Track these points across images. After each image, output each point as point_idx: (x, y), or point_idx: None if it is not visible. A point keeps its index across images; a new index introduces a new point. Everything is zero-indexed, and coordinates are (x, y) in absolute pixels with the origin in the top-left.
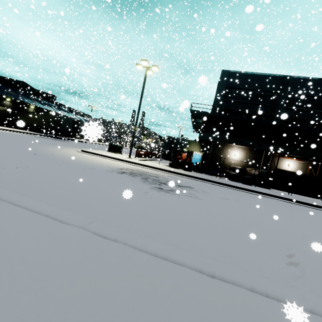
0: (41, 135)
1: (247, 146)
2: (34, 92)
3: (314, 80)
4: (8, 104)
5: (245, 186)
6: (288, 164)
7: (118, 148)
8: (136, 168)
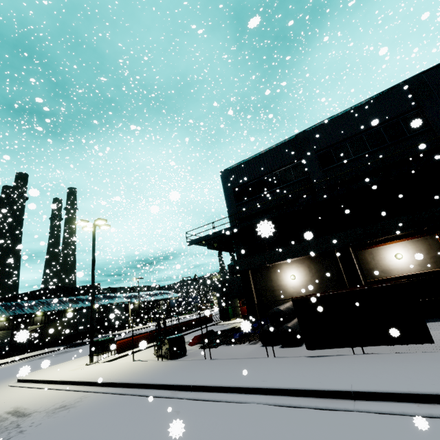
0: (54, 351)
1: (295, 257)
2: (71, 291)
3: (341, 116)
4: (40, 320)
5: (233, 369)
6: (394, 254)
7: (102, 343)
8: (21, 405)
